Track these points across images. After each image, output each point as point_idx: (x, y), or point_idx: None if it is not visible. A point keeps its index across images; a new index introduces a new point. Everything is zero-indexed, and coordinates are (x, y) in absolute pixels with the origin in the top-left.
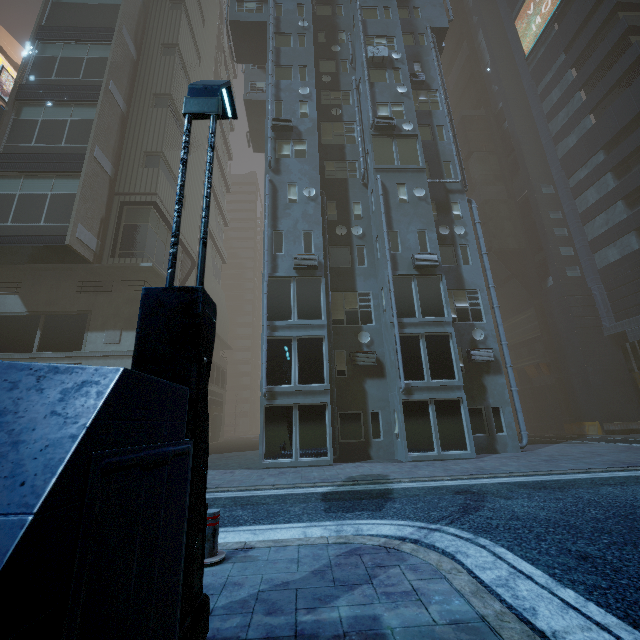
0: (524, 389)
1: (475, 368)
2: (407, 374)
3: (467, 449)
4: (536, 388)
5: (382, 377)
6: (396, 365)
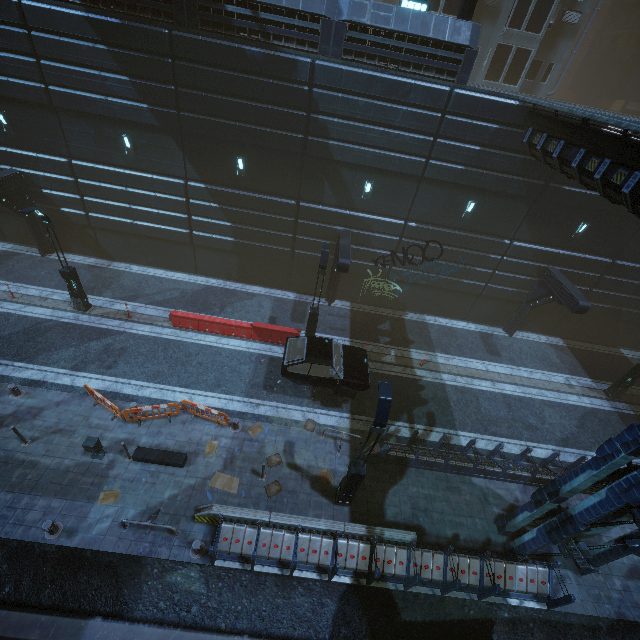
0: (602, 60)
1: (560, 28)
2: (512, 22)
3: (516, 86)
4: (612, 61)
5: (494, 20)
6: (509, 13)
